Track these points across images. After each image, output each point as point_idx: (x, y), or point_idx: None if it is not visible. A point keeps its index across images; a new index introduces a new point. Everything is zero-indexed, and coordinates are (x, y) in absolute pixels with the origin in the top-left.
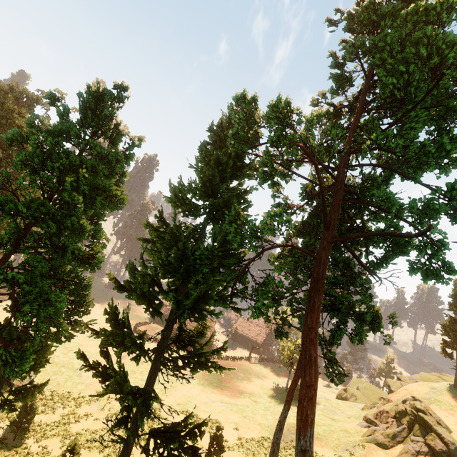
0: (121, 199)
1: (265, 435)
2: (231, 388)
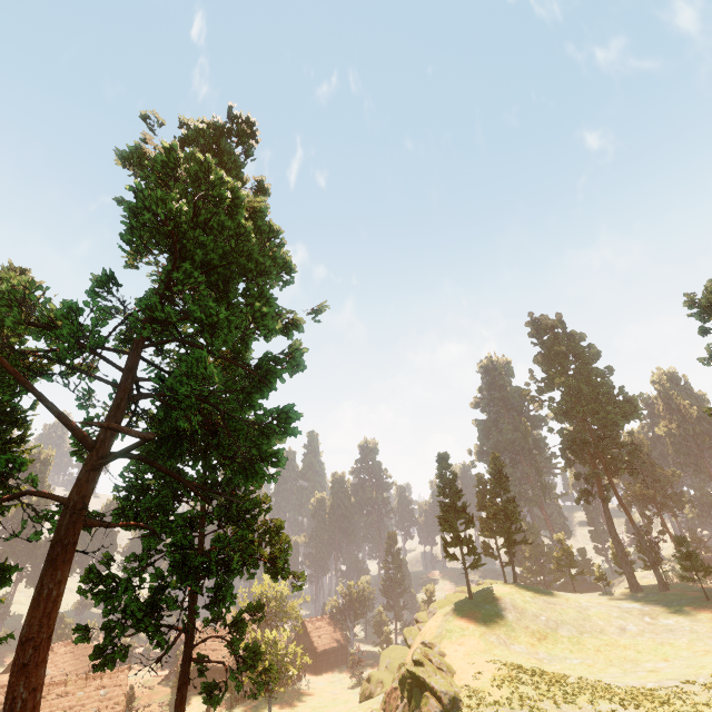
0: None
1: None
2: None
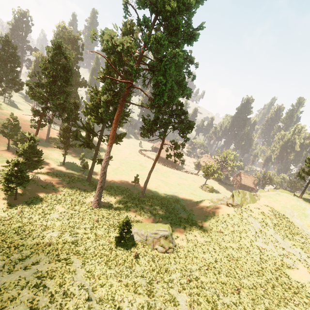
0: (66, 80)
1: (168, 191)
2: (172, 179)
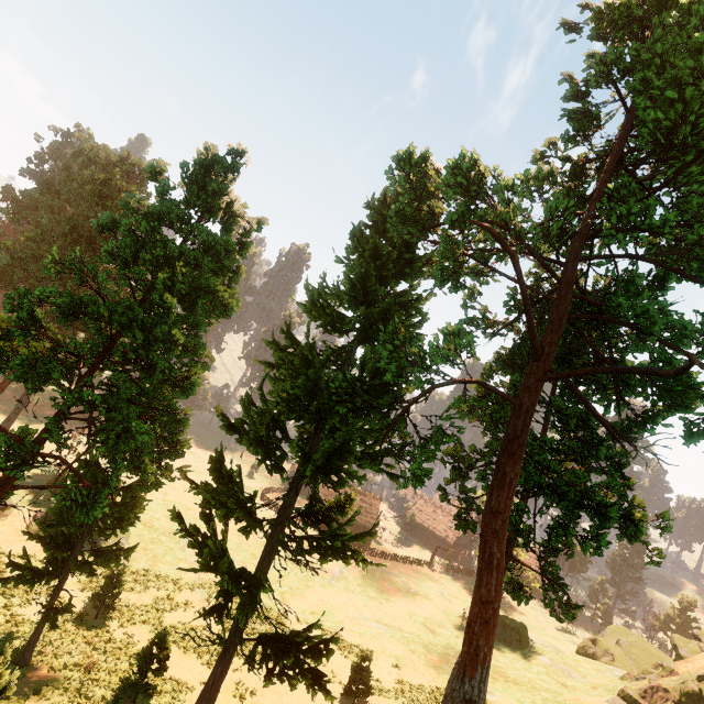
0: (229, 304)
1: (442, 685)
2: (396, 605)
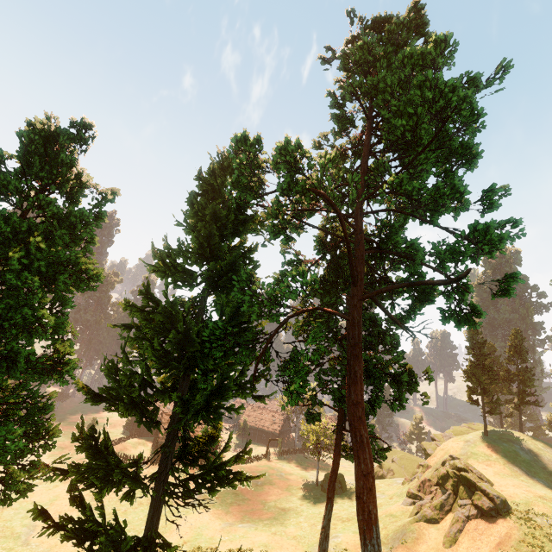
0: (94, 275)
1: (303, 549)
2: (251, 500)
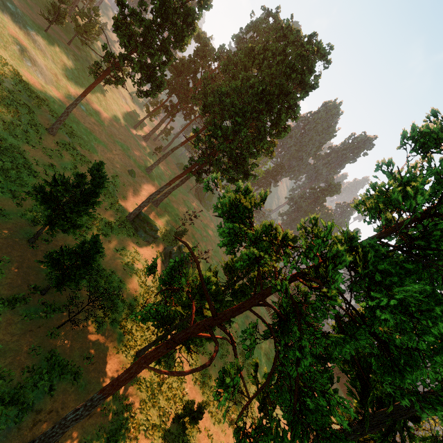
0: None
1: None
2: None
